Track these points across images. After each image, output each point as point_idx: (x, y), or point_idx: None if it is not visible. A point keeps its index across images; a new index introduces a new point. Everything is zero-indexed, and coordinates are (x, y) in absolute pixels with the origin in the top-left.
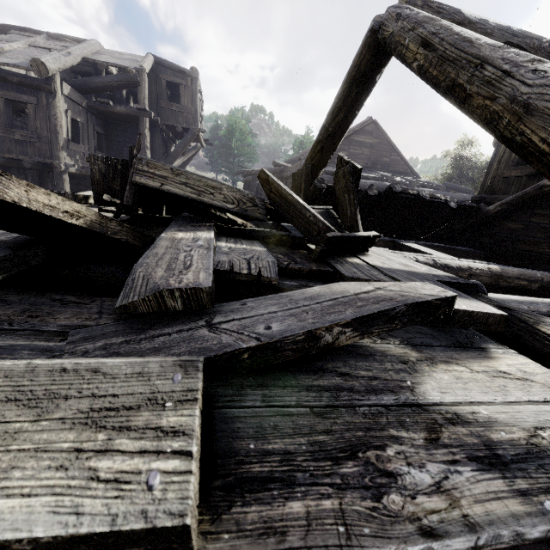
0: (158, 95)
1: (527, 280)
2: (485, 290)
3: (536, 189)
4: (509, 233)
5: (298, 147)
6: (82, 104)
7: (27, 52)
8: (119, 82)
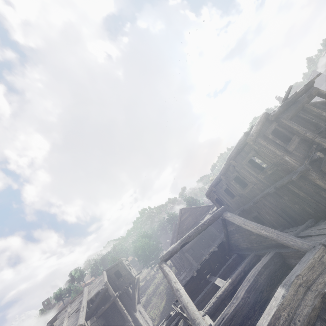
0: (114, 281)
1: (239, 275)
2: (212, 325)
3: (224, 233)
4: (234, 244)
5: (170, 221)
6: (94, 320)
7: (70, 322)
8: (101, 296)
